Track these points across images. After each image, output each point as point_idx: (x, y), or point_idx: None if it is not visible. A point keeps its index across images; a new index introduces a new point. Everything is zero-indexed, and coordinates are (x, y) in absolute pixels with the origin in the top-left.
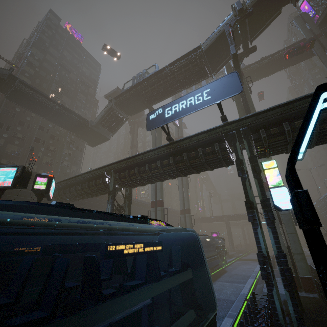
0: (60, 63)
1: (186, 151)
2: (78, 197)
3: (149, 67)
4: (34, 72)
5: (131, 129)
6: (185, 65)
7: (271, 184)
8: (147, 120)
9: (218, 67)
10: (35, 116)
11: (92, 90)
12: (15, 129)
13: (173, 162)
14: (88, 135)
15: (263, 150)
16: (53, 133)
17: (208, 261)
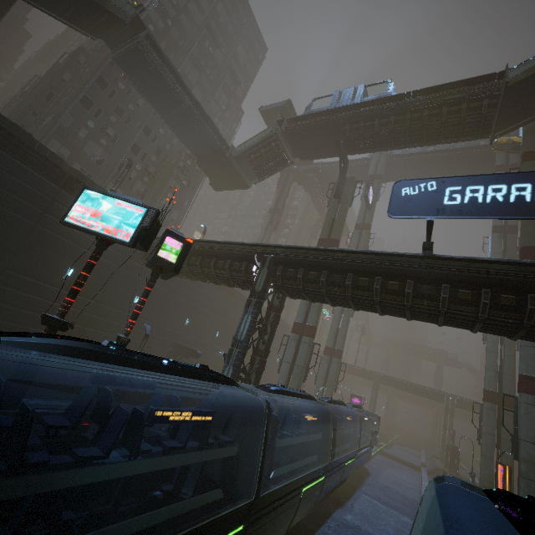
0: (207, 23)
1: (448, 282)
2: (186, 274)
3: (375, 83)
4: (163, 27)
5: (280, 180)
6: (454, 102)
7: None
8: (394, 195)
9: (512, 126)
10: (143, 107)
11: (240, 91)
12: (107, 117)
13: (412, 292)
14: (218, 168)
15: None
16: (161, 145)
17: (359, 455)
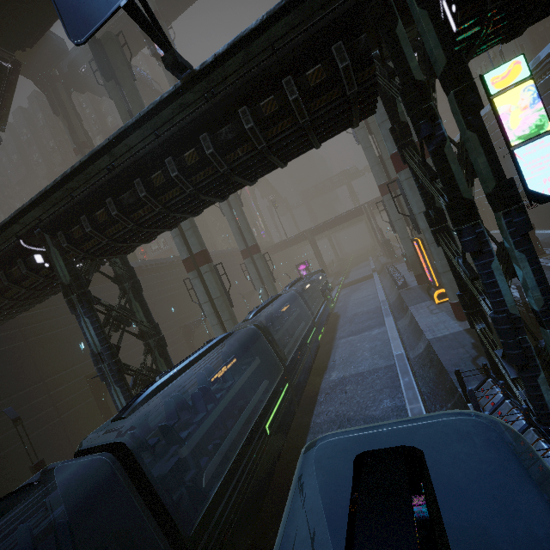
0: None
1: (243, 102)
2: None
3: None
4: None
5: (52, 102)
6: None
7: (515, 137)
8: None
9: None
10: None
11: None
12: None
13: (216, 149)
14: None
15: (471, 36)
16: None
17: (319, 319)
